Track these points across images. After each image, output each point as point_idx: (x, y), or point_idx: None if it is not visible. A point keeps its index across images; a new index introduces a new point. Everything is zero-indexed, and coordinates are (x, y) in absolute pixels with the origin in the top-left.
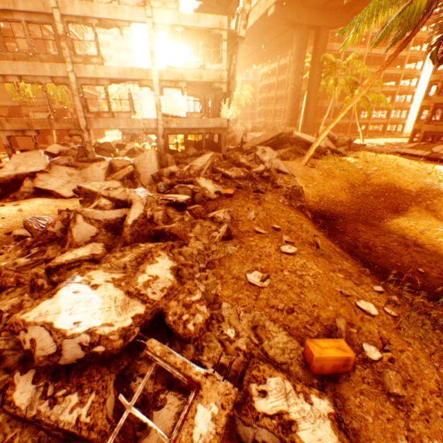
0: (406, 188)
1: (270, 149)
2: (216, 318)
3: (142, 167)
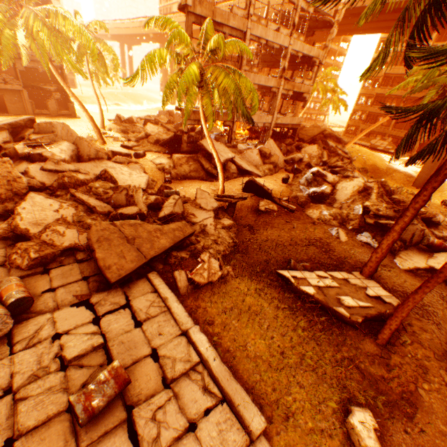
0: (381, 167)
1: (332, 143)
2: None
3: (273, 153)
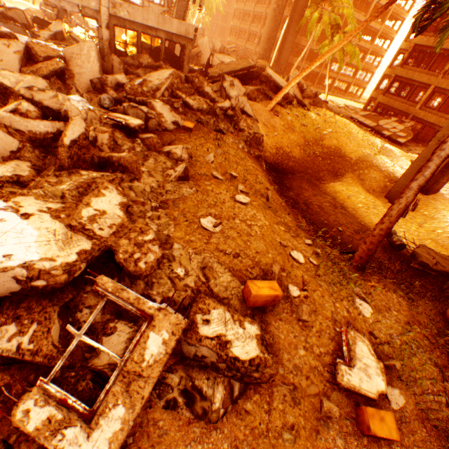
0: (349, 155)
1: (239, 83)
2: (167, 257)
3: (77, 65)
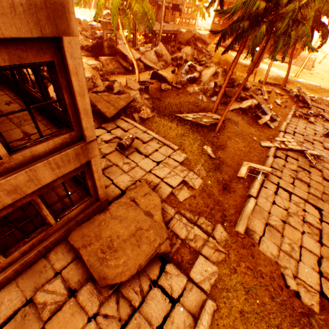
0: (230, 61)
1: (200, 44)
2: None
3: (164, 54)
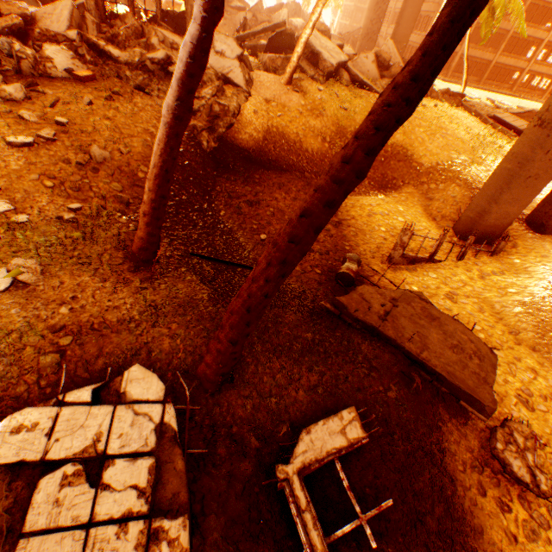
0: (419, 160)
1: (235, 41)
2: None
3: (46, 25)
